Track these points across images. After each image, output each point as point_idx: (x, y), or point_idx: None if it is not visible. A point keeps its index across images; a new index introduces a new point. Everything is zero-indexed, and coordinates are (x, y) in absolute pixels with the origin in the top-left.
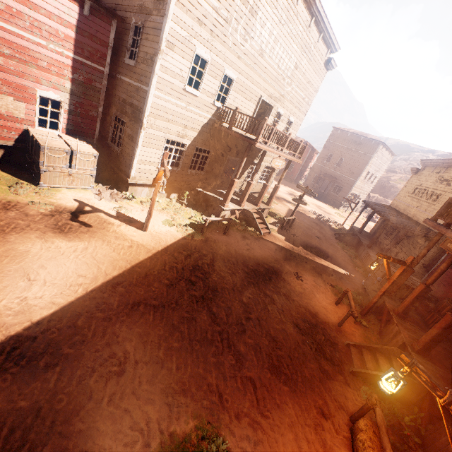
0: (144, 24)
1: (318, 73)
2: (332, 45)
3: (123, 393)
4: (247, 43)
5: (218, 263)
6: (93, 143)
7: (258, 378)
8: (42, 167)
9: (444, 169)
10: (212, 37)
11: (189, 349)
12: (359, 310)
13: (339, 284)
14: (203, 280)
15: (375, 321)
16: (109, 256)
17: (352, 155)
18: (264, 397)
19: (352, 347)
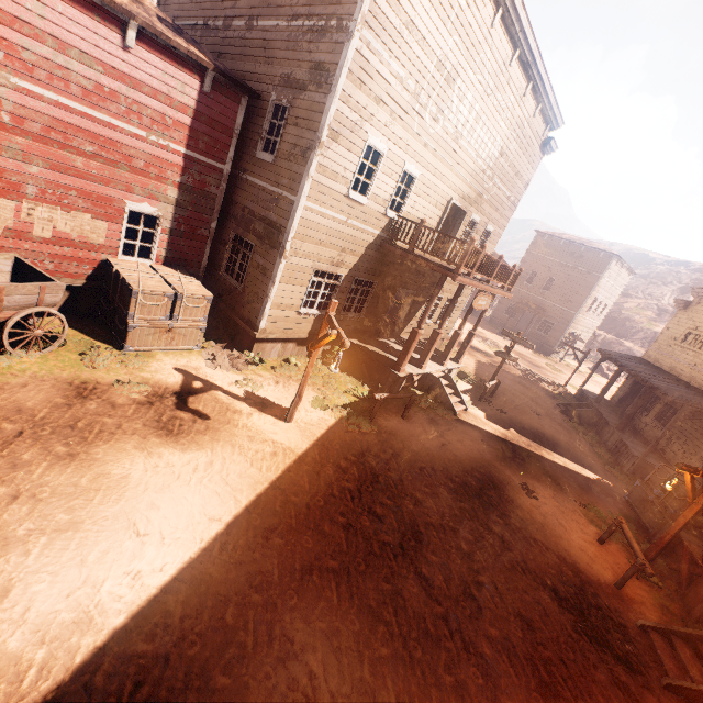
0: (292, 103)
1: (530, 159)
2: (554, 119)
3: None
4: (438, 124)
5: (407, 474)
6: (198, 275)
7: None
8: (130, 321)
9: None
10: (392, 119)
11: (407, 659)
12: None
13: (591, 500)
14: (393, 512)
15: (668, 573)
16: (247, 476)
17: (569, 273)
18: None
19: (653, 633)
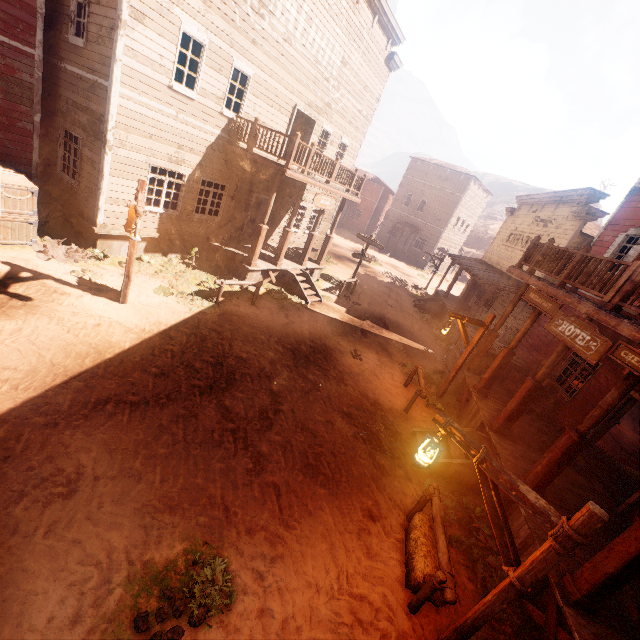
0: None
1: (377, 74)
2: (394, 34)
3: (71, 519)
4: (265, 21)
5: (239, 342)
6: (31, 174)
7: (285, 483)
8: None
9: (541, 206)
10: (207, 7)
11: (184, 455)
12: (434, 391)
13: (412, 362)
14: (213, 366)
15: (454, 403)
16: (60, 340)
17: (437, 195)
18: (291, 505)
19: (420, 435)
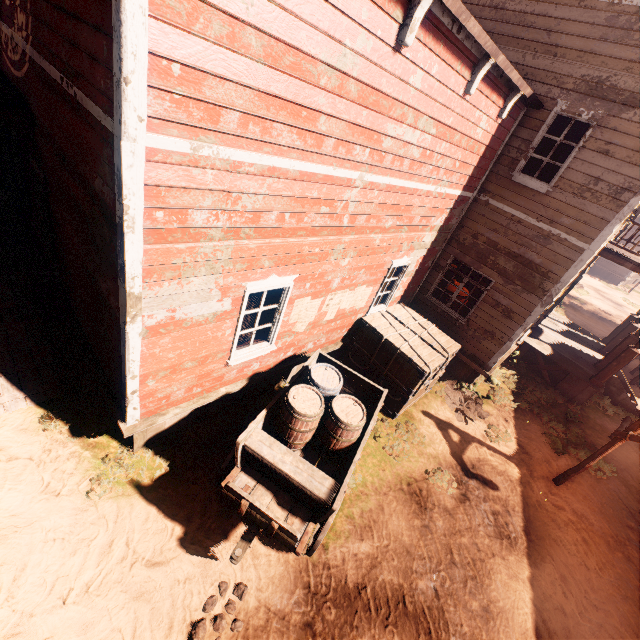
0: (601, 120)
1: None
2: None
3: None
4: None
5: None
6: (408, 303)
7: None
8: (410, 396)
9: None
10: None
11: None
12: None
13: None
14: None
15: None
16: (598, 588)
17: None
18: None
19: None
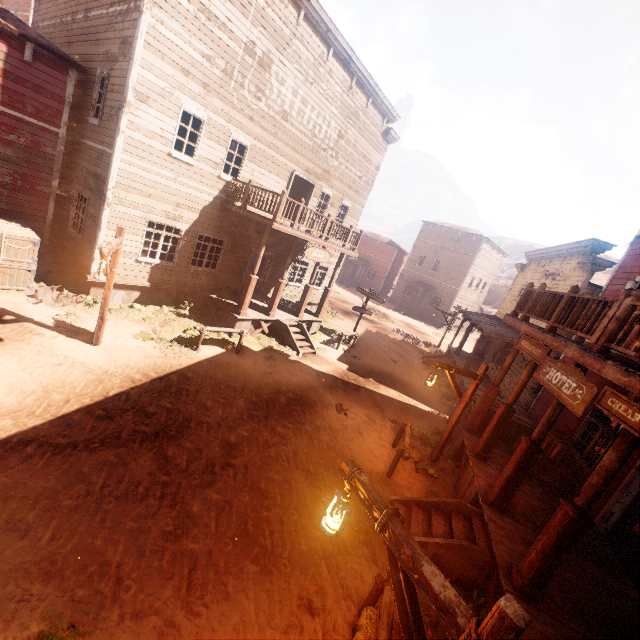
0: (110, 73)
1: (375, 145)
2: (389, 112)
3: None
4: (261, 102)
5: (208, 389)
6: (44, 230)
7: (207, 553)
8: None
9: (549, 260)
10: (207, 92)
11: (92, 508)
12: (429, 454)
13: (408, 420)
14: (168, 412)
15: (452, 469)
16: (11, 376)
17: (450, 255)
18: (205, 583)
19: (398, 505)
